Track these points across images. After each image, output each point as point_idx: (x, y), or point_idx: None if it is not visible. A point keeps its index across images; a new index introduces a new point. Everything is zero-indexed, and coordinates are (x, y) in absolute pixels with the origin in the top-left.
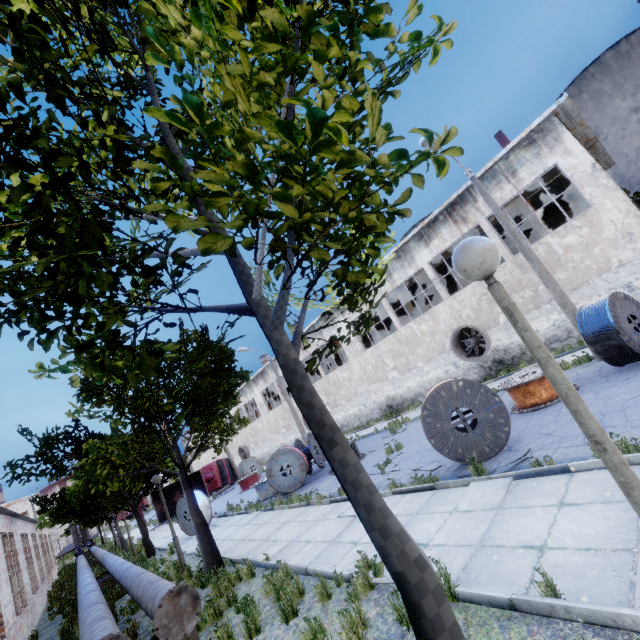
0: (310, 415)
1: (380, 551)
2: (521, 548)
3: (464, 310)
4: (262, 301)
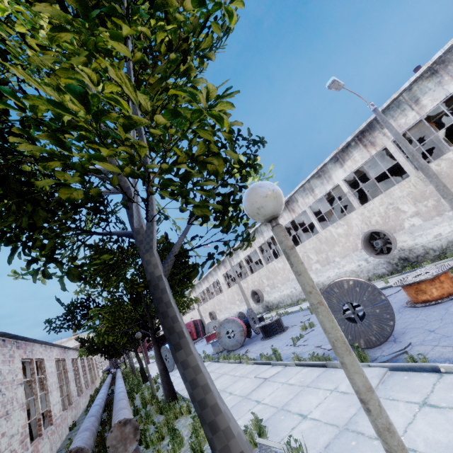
0: (164, 322)
1: (208, 443)
2: (377, 440)
3: (373, 217)
4: (141, 230)
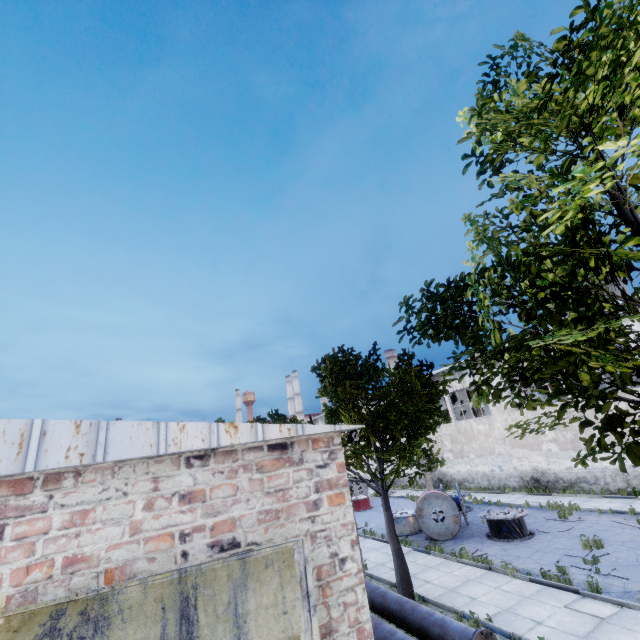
0: None
1: None
2: None
3: None
4: None
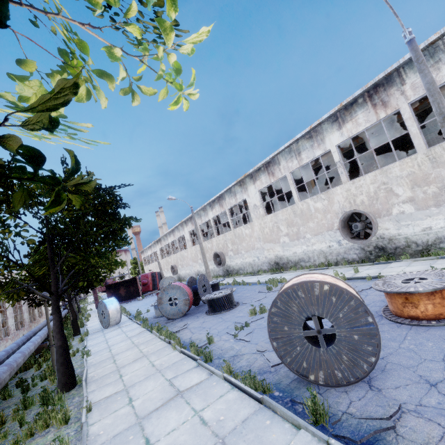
0: None
1: None
2: None
3: (360, 195)
4: None
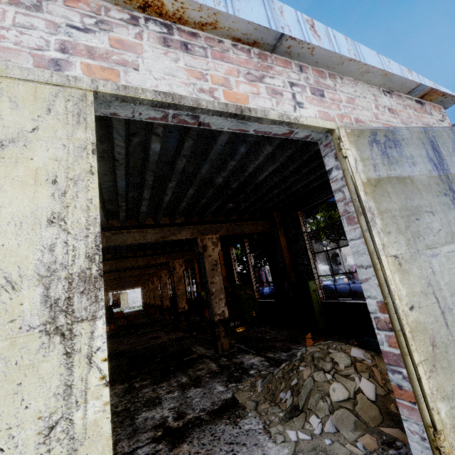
0: None
1: None
2: None
3: None
4: None
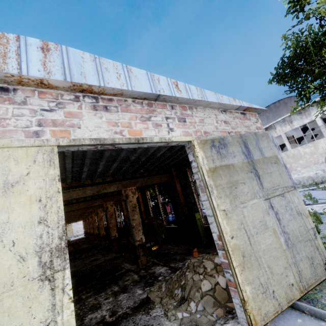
0: None
1: None
2: None
3: None
4: None
